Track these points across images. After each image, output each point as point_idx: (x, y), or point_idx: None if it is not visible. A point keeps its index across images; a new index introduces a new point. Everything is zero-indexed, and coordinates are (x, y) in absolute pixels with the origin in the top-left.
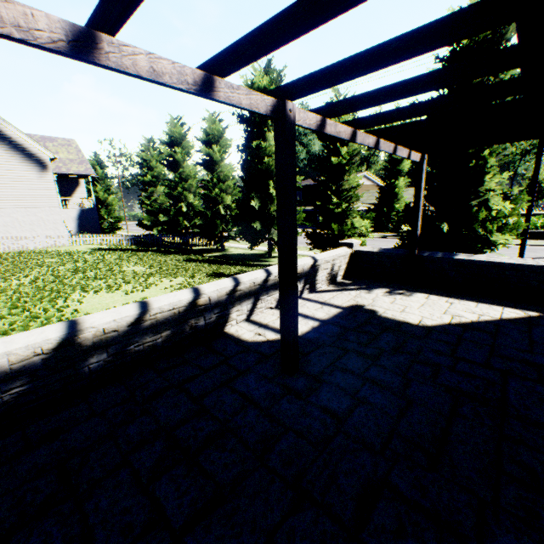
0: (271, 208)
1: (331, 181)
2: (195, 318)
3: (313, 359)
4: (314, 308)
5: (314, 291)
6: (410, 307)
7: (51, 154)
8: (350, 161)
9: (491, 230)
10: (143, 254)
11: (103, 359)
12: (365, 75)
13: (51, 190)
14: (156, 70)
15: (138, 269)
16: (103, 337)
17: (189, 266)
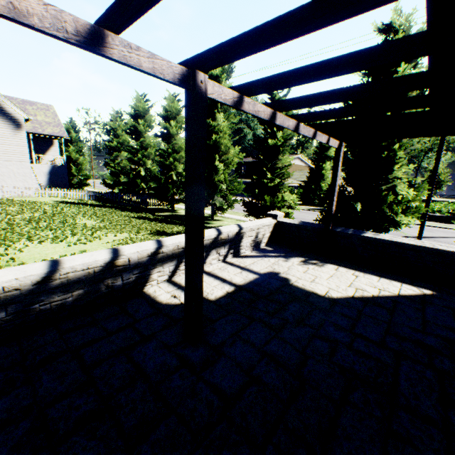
0: (216, 178)
1: (267, 159)
2: (112, 278)
3: (219, 327)
4: (234, 272)
5: (237, 256)
6: (320, 277)
7: (26, 115)
8: (284, 143)
9: (397, 212)
10: (99, 209)
11: (0, 318)
12: (271, 47)
13: (23, 147)
14: (19, 8)
15: (90, 223)
16: (2, 295)
17: (137, 223)
